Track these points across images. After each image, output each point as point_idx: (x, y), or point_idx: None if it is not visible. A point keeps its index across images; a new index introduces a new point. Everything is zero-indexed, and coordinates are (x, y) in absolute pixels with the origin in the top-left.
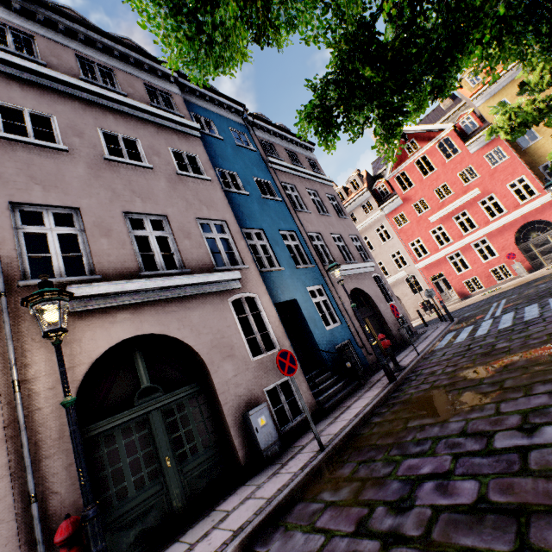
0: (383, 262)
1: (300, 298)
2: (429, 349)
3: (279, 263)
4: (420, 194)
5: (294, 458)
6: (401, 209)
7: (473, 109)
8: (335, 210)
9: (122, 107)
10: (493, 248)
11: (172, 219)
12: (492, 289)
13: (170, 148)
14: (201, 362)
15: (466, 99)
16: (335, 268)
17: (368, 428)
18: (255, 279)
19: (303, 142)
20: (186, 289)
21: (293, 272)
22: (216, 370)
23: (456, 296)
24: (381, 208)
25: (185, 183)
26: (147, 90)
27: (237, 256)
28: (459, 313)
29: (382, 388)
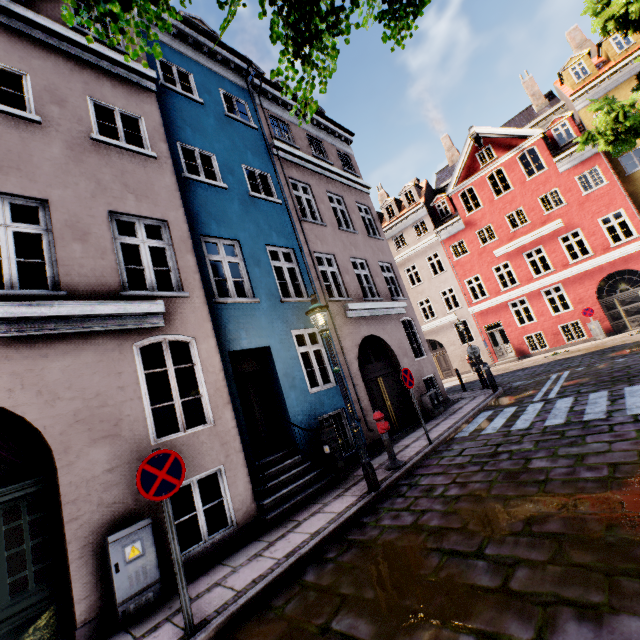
0: (431, 300)
1: (277, 346)
2: (447, 436)
3: (254, 292)
4: (488, 219)
5: (154, 632)
6: (462, 235)
7: (572, 112)
8: (367, 227)
9: (7, 17)
10: (568, 299)
11: (58, 207)
12: (558, 350)
13: (90, 98)
14: (48, 446)
15: (565, 99)
16: (318, 312)
17: (287, 595)
18: (198, 313)
19: (336, 129)
20: (47, 323)
21: (275, 307)
22: (73, 461)
23: (513, 353)
24: (437, 231)
25: (103, 154)
26: (80, 7)
27: (175, 277)
28: (509, 379)
29: (355, 500)
